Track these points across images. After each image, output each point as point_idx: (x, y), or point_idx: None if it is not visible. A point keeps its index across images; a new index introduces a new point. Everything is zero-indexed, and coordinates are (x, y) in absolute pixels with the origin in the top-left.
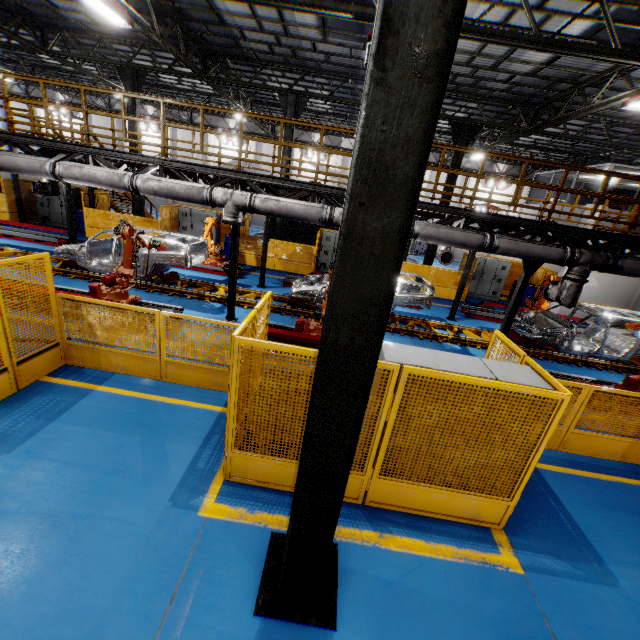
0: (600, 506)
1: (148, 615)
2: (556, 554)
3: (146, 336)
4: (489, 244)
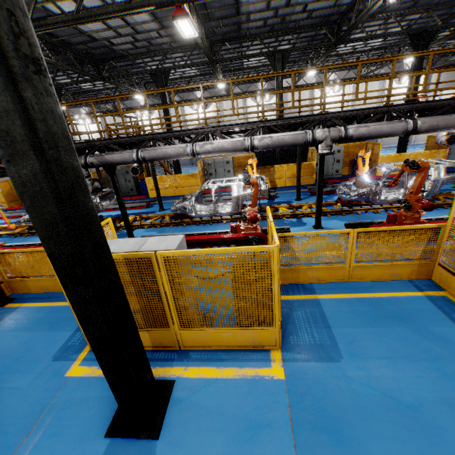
0: None
1: None
2: None
3: (338, 251)
4: None
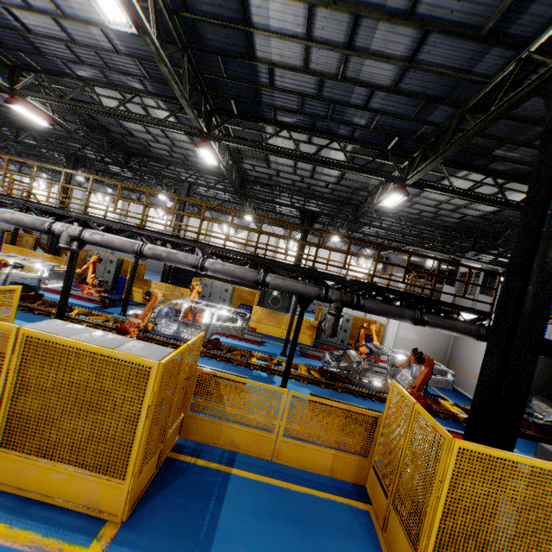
0: (263, 512)
1: None
2: (157, 551)
3: None
4: (262, 280)
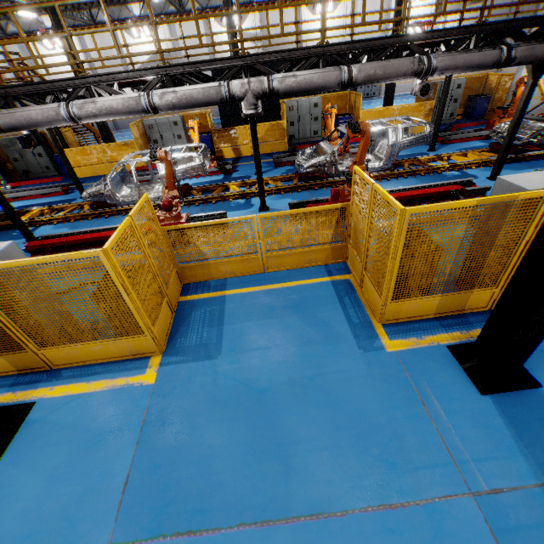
0: None
1: (418, 416)
2: None
3: (246, 241)
4: (506, 57)
